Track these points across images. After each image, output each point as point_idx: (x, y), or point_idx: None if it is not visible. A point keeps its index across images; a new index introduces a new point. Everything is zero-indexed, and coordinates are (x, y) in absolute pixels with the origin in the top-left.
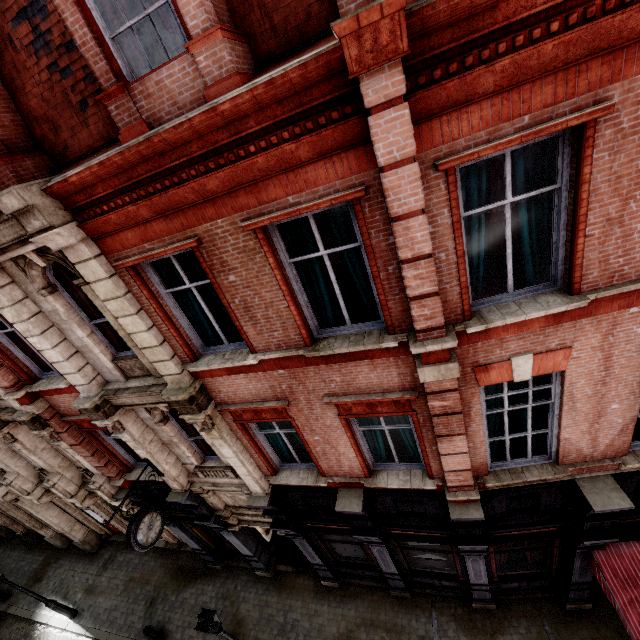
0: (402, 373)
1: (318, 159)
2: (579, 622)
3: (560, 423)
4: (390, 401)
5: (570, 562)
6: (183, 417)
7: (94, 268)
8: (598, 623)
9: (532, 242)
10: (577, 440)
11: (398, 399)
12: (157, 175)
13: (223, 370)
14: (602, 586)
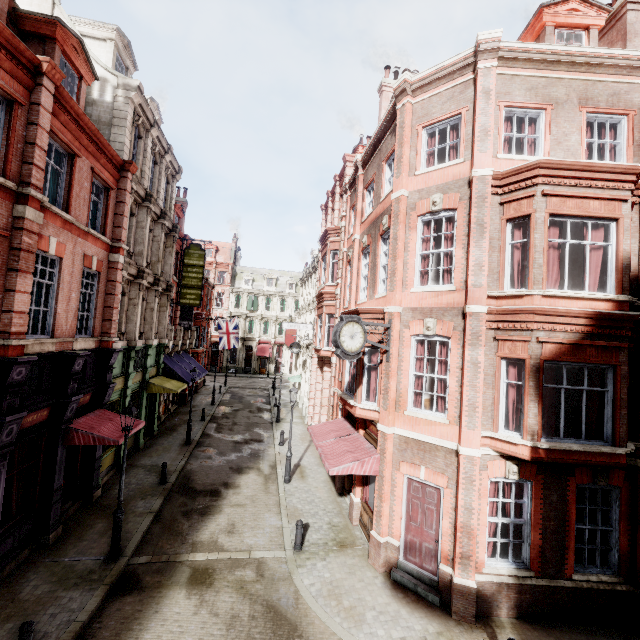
0: (2, 214)
1: (9, 74)
2: (63, 542)
3: (58, 299)
4: None
5: (53, 463)
6: None
7: None
8: (72, 533)
9: (52, 189)
10: (62, 316)
11: None
12: None
13: None
14: (82, 442)
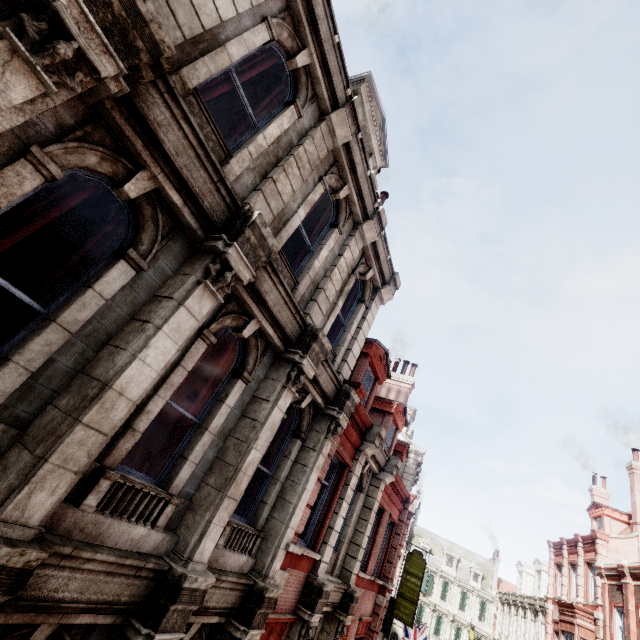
0: (373, 603)
1: (398, 509)
2: None
3: None
4: (366, 623)
5: None
6: (349, 617)
7: (380, 495)
8: None
9: None
10: None
11: (370, 620)
12: (393, 485)
13: (356, 581)
14: None
